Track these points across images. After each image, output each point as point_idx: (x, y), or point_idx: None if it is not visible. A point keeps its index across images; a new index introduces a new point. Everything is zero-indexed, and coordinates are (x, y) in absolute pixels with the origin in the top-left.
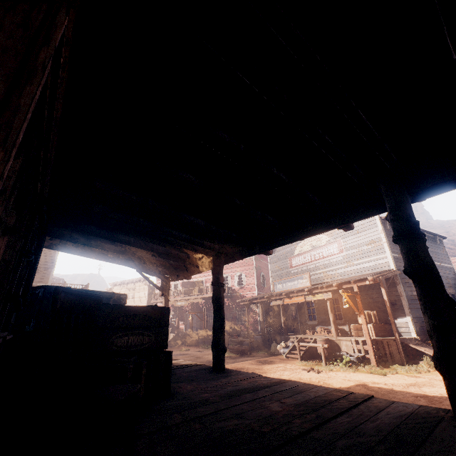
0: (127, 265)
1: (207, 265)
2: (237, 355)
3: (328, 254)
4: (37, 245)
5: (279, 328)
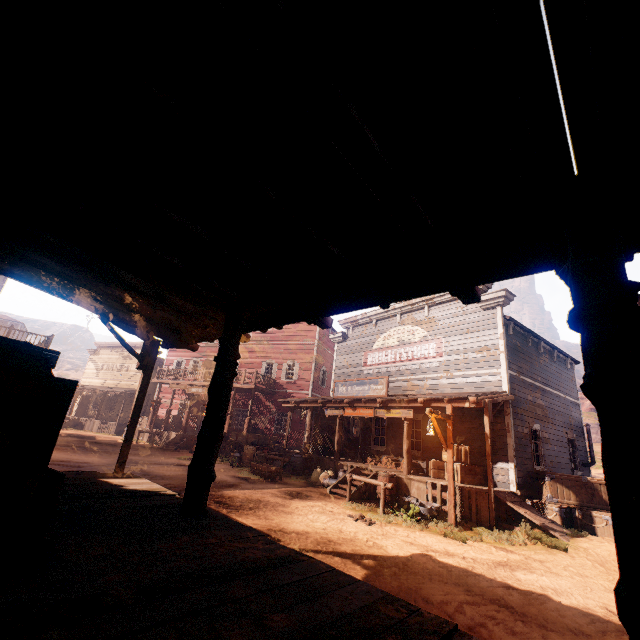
0: (81, 304)
1: (220, 328)
2: (260, 478)
3: (421, 356)
4: None
5: (331, 448)
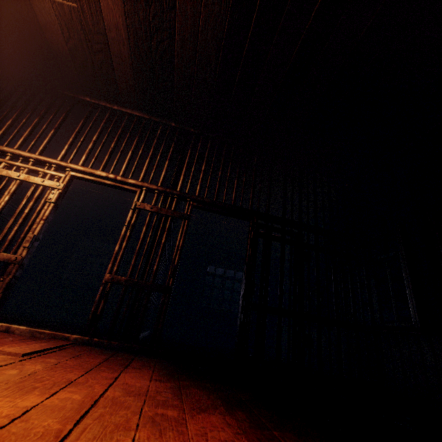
0: None
1: None
2: None
3: None
4: (399, 269)
5: None
